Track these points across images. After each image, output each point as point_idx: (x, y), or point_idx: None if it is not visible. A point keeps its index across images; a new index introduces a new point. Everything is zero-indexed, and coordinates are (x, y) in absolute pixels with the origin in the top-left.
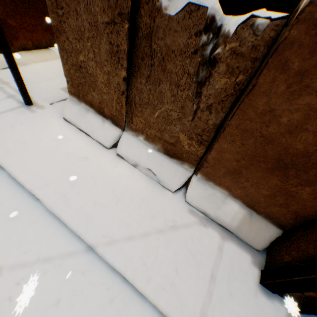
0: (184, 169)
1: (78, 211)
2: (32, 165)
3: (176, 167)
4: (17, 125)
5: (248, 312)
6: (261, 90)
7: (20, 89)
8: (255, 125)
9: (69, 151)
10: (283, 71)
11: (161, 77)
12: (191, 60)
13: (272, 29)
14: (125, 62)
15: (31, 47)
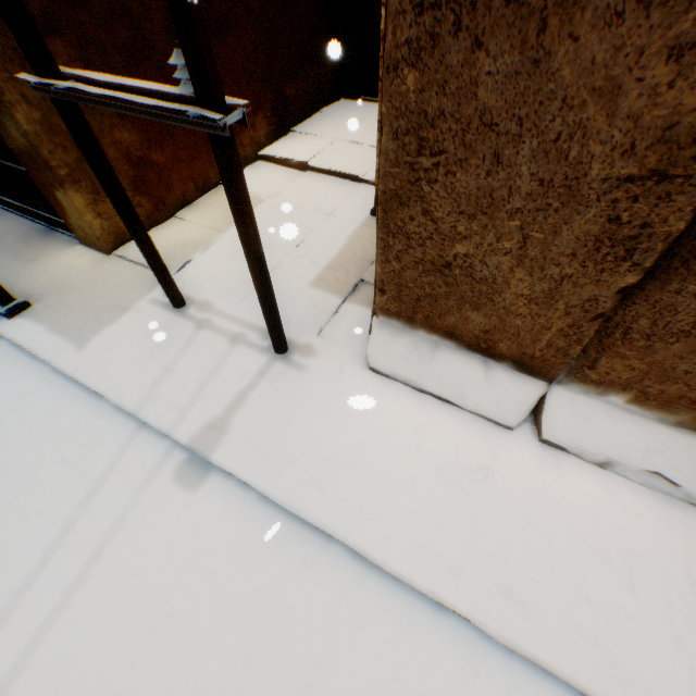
0: None
1: (567, 636)
2: (392, 522)
3: None
4: (295, 416)
5: None
6: None
7: (271, 330)
8: None
9: (438, 460)
10: None
11: None
12: None
13: None
14: (652, 257)
15: (192, 195)
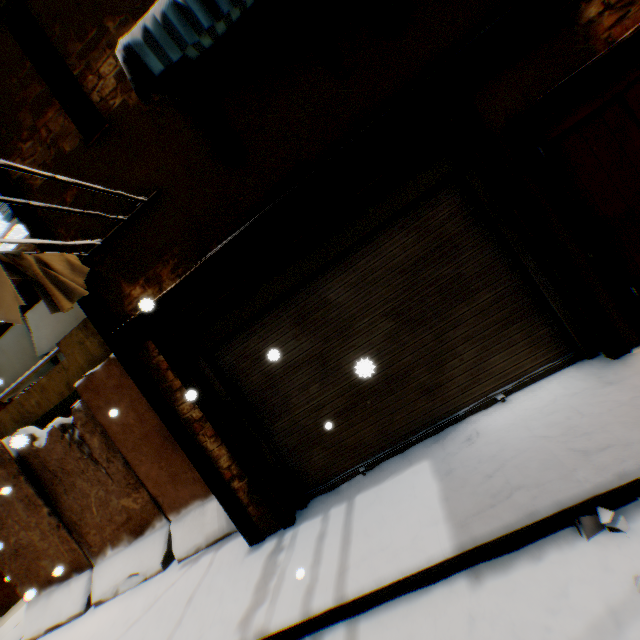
0: (160, 528)
1: None
2: None
3: (152, 537)
4: None
5: (226, 586)
6: (108, 424)
7: None
8: (132, 438)
9: None
10: (103, 409)
11: (73, 479)
12: (75, 450)
13: (84, 403)
14: (41, 500)
15: None
